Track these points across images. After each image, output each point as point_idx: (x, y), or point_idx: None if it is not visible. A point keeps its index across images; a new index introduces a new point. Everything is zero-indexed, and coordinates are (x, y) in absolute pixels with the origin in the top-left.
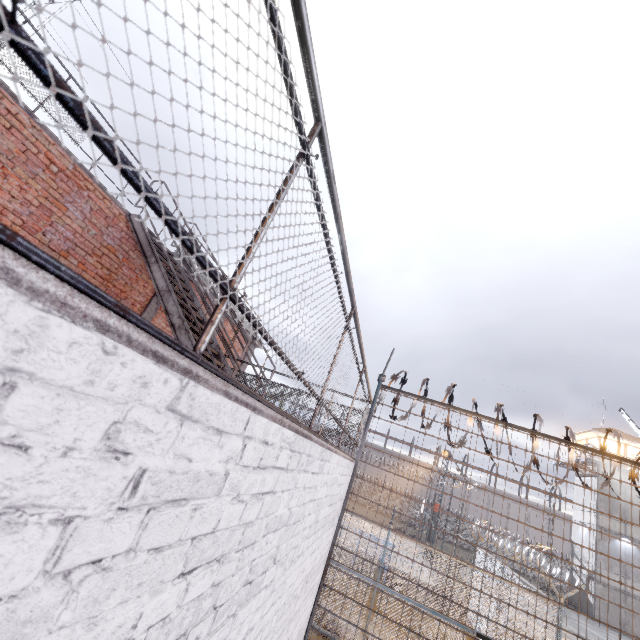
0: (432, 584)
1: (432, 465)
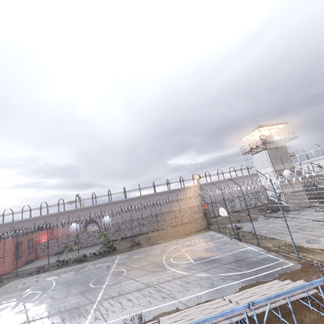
0: (293, 265)
1: (182, 187)
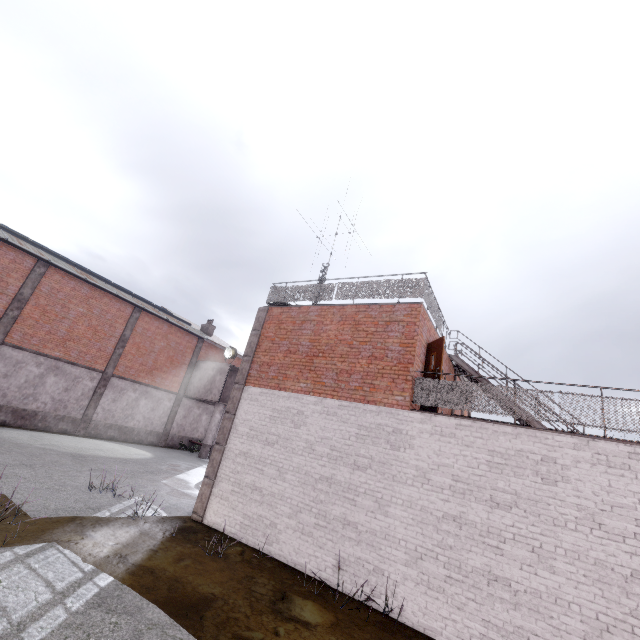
0: None
1: None
